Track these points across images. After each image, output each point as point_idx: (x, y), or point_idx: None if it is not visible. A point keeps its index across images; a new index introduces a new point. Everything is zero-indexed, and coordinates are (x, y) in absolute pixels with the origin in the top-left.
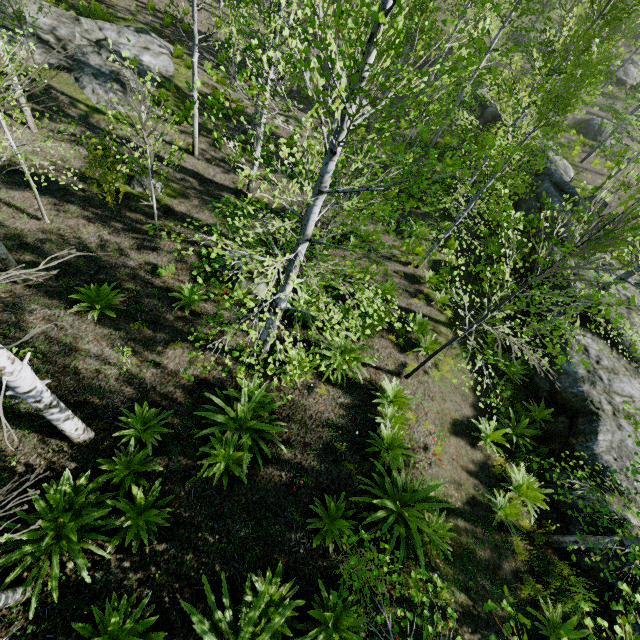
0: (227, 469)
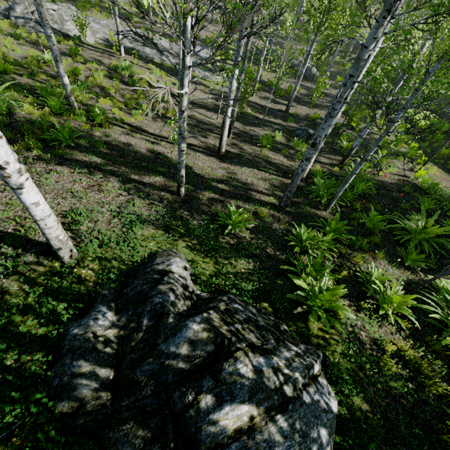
0: (360, 195)
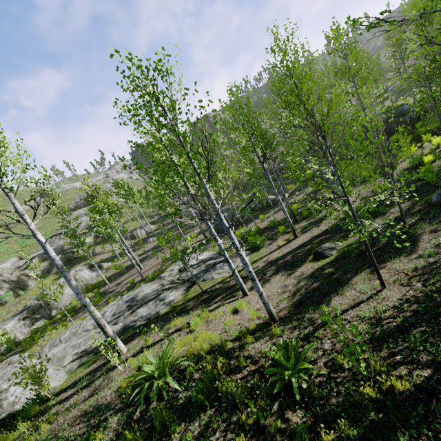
0: None
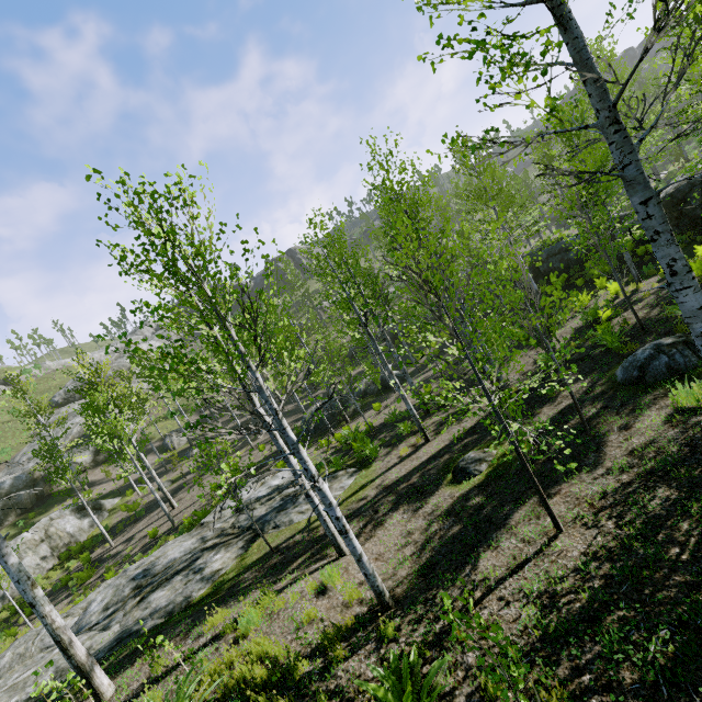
0: None
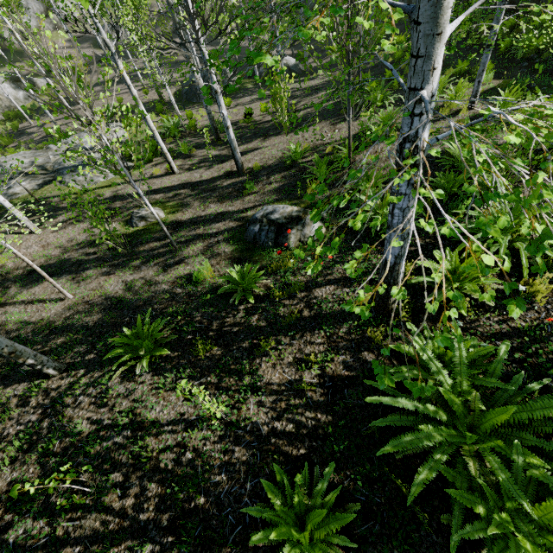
0: None
